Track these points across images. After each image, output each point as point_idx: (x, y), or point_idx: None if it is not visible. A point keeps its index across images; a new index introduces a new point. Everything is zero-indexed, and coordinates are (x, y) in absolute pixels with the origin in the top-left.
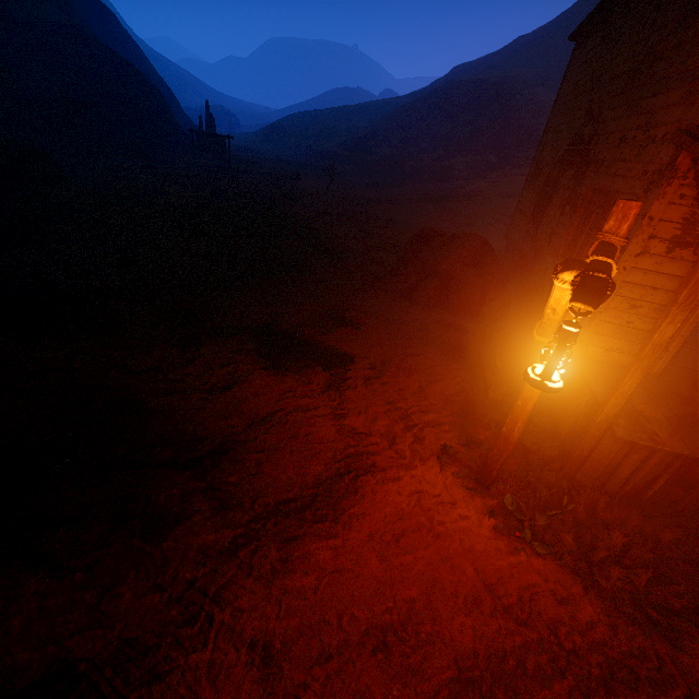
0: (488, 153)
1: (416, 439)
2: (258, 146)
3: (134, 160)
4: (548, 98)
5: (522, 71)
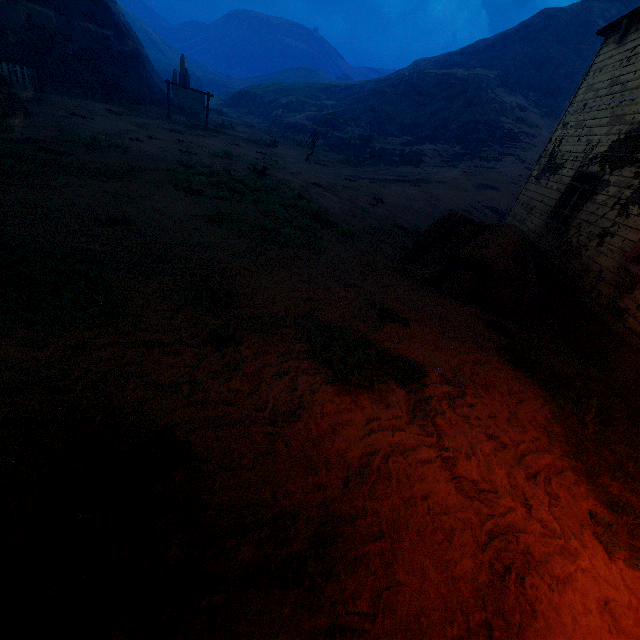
0: (455, 144)
1: (550, 499)
2: (226, 110)
3: (105, 104)
4: (509, 100)
5: (485, 71)
